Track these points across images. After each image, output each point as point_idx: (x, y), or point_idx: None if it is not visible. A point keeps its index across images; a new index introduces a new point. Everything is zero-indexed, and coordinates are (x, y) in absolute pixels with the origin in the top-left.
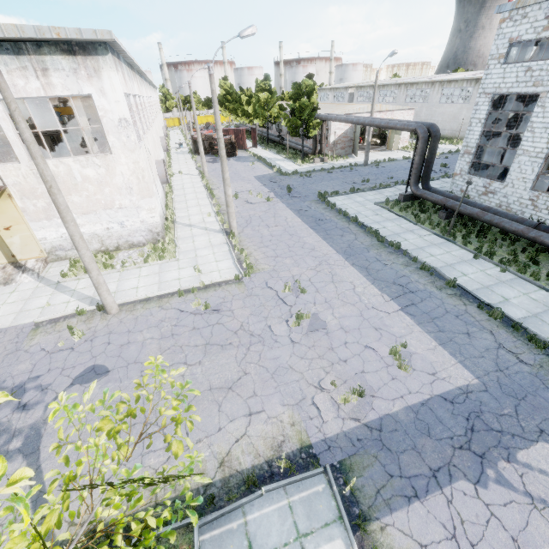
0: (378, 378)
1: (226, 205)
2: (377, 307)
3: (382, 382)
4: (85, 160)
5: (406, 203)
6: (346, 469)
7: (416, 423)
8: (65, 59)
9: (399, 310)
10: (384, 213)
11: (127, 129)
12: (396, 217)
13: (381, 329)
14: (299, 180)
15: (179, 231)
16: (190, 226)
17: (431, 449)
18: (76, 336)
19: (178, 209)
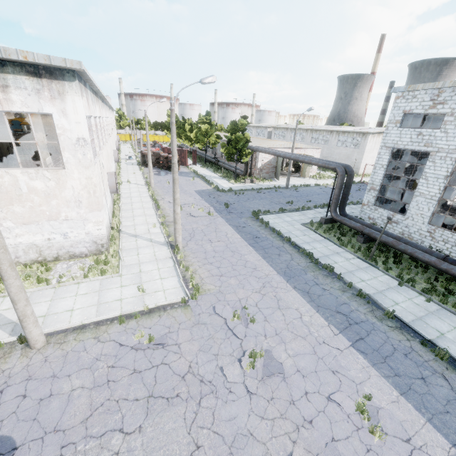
0: (352, 450)
1: (174, 221)
2: (329, 342)
3: (357, 455)
4: (34, 173)
5: (327, 226)
6: None
7: None
8: (29, 80)
9: (350, 347)
10: (311, 233)
11: (84, 148)
12: (322, 238)
13: (338, 373)
14: (234, 197)
15: (124, 241)
16: (136, 237)
17: None
18: None
19: (125, 218)
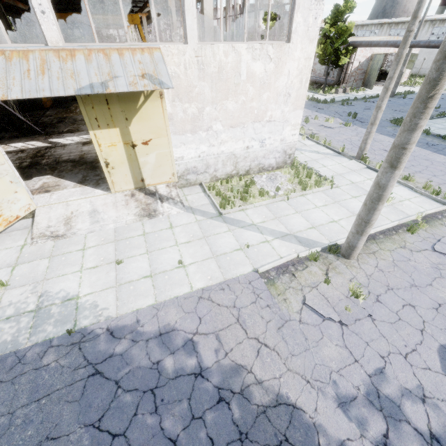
0: None
1: (373, 123)
2: None
3: None
4: (258, 49)
5: None
6: None
7: None
8: None
9: None
10: None
11: (318, 6)
12: None
13: None
14: (346, 108)
15: None
16: (296, 150)
17: None
18: (362, 297)
19: None
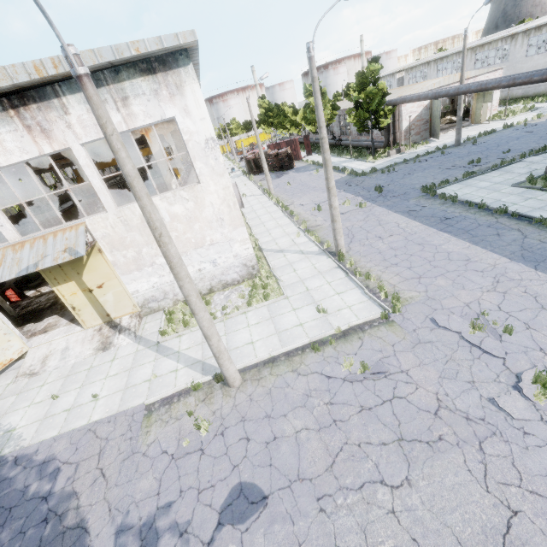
0: None
1: (332, 220)
2: None
3: None
4: (172, 196)
5: None
6: None
7: None
8: (145, 81)
9: None
10: (538, 194)
11: (214, 150)
12: None
13: None
14: (383, 177)
15: (271, 259)
16: (282, 252)
17: None
18: (202, 430)
19: (259, 234)
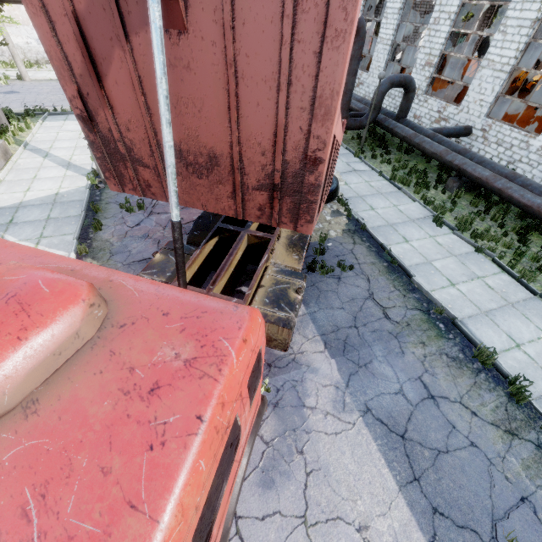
0: None
1: None
2: None
3: None
4: None
5: None
6: None
7: None
8: None
9: None
10: None
11: None
12: None
13: None
14: None
15: None
16: None
17: None
18: (3, 82)
19: None
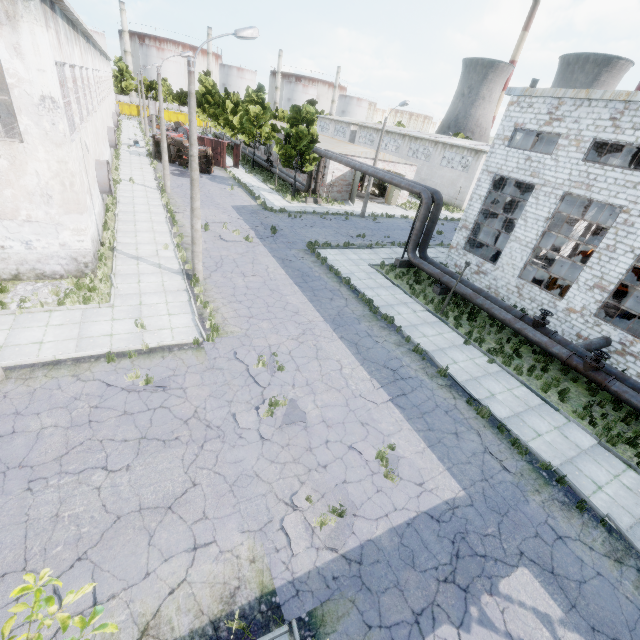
0: (362, 490)
1: (192, 241)
2: (366, 396)
3: (365, 495)
4: None
5: (401, 270)
6: (317, 623)
7: (400, 550)
8: None
9: (388, 401)
10: (379, 278)
11: (53, 113)
12: (391, 285)
13: (368, 425)
14: (287, 221)
15: (120, 263)
16: (137, 259)
17: (415, 585)
18: None
19: (122, 232)
